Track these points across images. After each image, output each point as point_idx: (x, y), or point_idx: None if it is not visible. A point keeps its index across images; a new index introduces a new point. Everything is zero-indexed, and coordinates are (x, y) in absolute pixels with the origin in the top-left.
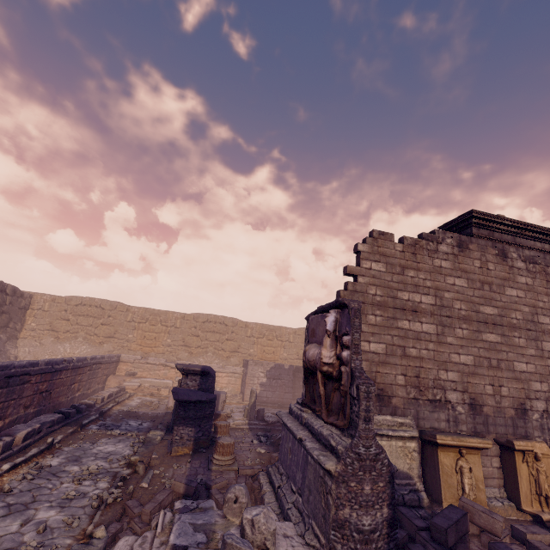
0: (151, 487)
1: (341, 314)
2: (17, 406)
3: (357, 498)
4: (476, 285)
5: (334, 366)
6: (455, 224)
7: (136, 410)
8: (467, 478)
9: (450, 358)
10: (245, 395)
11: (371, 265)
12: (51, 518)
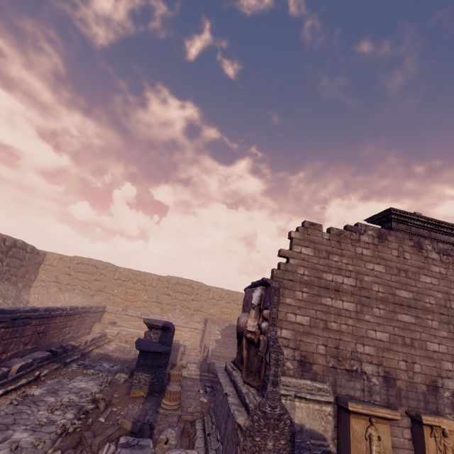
0: (107, 422)
1: (265, 291)
2: (18, 342)
3: (260, 451)
4: (393, 271)
5: (256, 334)
6: (377, 218)
7: (111, 354)
8: (375, 445)
9: (367, 334)
10: (202, 349)
11: (301, 249)
12: (24, 439)
